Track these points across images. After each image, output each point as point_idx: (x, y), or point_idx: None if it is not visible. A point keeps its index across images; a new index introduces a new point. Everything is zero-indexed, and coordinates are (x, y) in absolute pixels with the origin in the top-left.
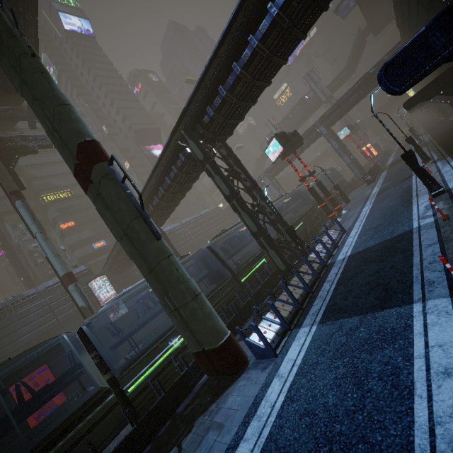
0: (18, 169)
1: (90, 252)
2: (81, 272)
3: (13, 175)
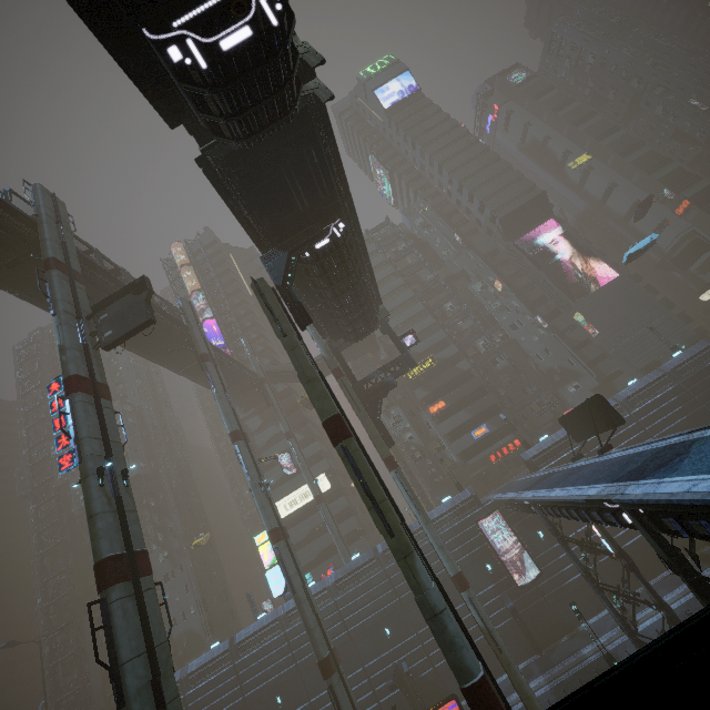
0: (378, 344)
1: (470, 444)
2: (465, 500)
3: (381, 428)
